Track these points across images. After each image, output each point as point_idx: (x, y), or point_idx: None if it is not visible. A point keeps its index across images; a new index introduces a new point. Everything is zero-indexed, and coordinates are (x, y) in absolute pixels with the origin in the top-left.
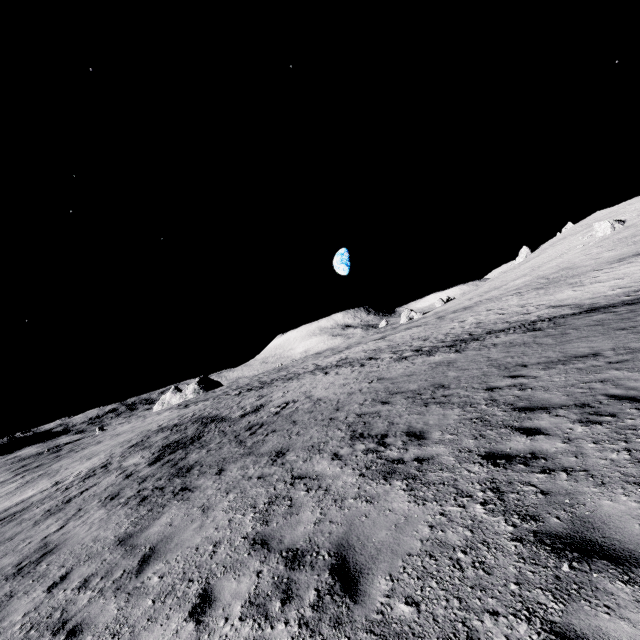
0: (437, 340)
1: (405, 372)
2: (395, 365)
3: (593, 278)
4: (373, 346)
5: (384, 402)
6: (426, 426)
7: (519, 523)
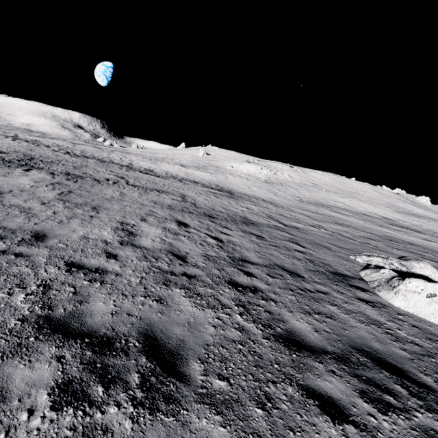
0: (84, 154)
1: (43, 152)
2: (47, 151)
3: (160, 164)
4: (62, 144)
5: (16, 152)
6: (16, 156)
7: (5, 160)
